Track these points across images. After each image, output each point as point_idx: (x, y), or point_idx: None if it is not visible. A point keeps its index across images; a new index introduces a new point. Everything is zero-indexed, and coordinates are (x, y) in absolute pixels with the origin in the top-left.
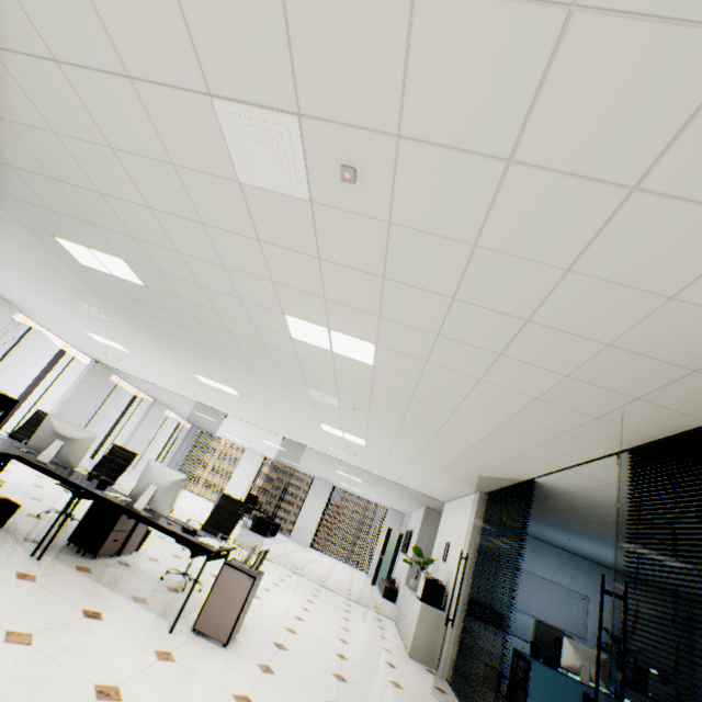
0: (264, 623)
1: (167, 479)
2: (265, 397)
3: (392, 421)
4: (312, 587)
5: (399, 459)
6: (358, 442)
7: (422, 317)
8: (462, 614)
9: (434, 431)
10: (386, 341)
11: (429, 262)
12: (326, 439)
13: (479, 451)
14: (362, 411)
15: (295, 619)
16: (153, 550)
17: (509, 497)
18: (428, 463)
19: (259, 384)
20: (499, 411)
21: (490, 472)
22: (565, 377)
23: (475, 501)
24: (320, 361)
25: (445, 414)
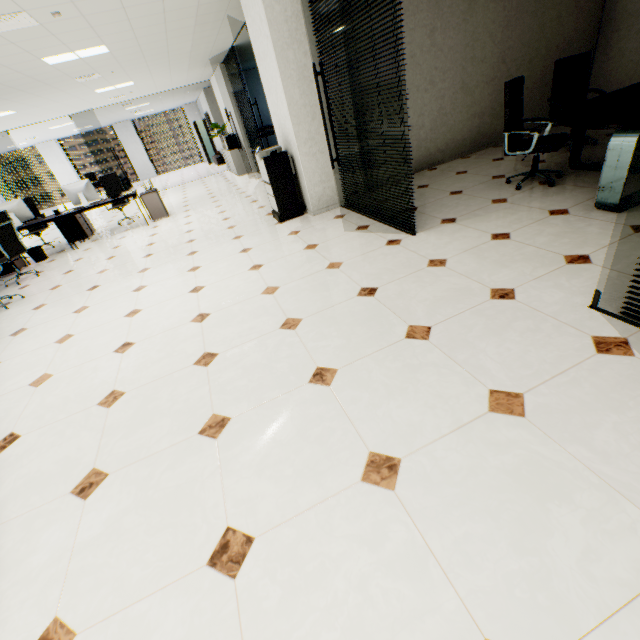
0: (174, 207)
1: (82, 187)
2: (42, 101)
3: (141, 66)
4: (180, 188)
5: (162, 78)
6: (129, 86)
7: (121, 29)
8: (248, 142)
9: (167, 57)
10: (110, 42)
11: (110, 17)
12: (105, 97)
13: (197, 51)
14: (119, 71)
15: (184, 199)
16: (98, 227)
17: (231, 63)
18: (179, 70)
19: (33, 97)
20: (187, 36)
21: (213, 55)
22: (197, 17)
23: (221, 74)
24: (76, 65)
25: (165, 49)
